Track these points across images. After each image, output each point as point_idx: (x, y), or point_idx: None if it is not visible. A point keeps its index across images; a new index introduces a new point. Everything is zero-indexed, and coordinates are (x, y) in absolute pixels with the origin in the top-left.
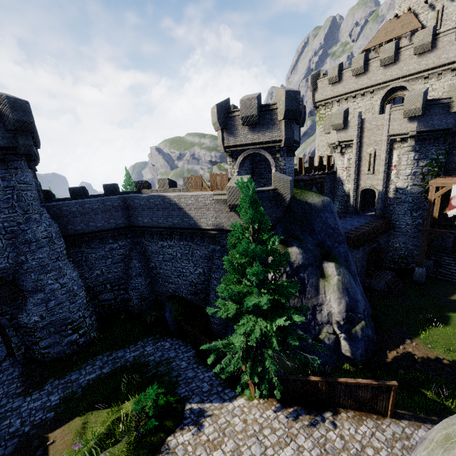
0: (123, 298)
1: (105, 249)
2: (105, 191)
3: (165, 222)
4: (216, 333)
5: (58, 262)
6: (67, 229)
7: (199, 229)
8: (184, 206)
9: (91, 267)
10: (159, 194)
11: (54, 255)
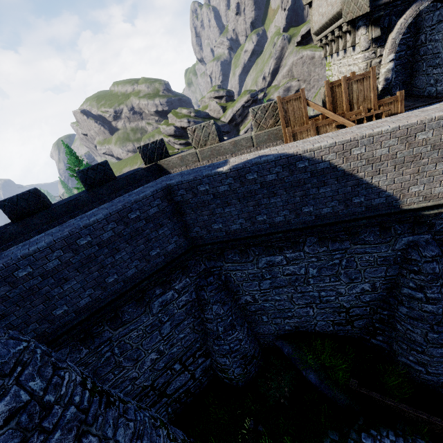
0: (204, 368)
1: (153, 311)
2: (87, 184)
3: (293, 219)
4: (428, 386)
5: (85, 440)
6: (53, 318)
7: (395, 213)
8: (358, 166)
9: (136, 356)
10: (275, 155)
11: (65, 437)
